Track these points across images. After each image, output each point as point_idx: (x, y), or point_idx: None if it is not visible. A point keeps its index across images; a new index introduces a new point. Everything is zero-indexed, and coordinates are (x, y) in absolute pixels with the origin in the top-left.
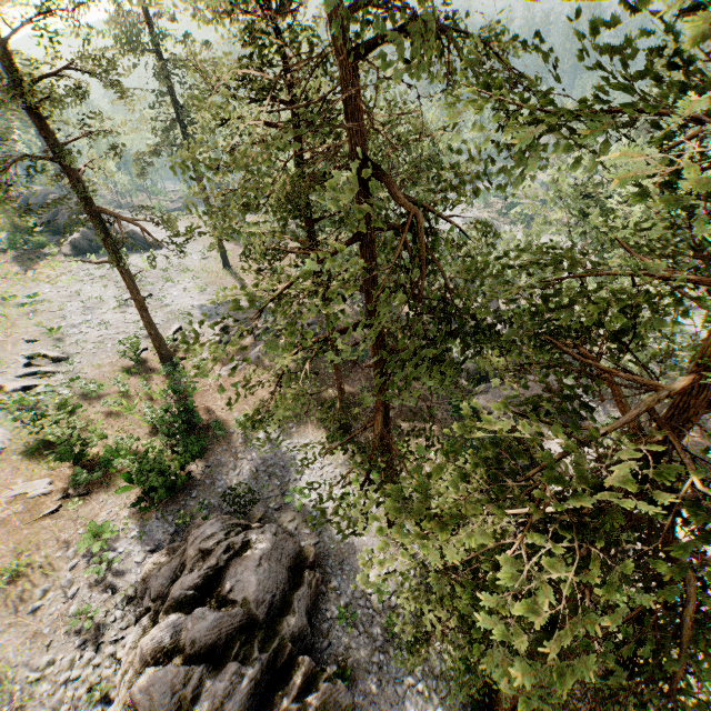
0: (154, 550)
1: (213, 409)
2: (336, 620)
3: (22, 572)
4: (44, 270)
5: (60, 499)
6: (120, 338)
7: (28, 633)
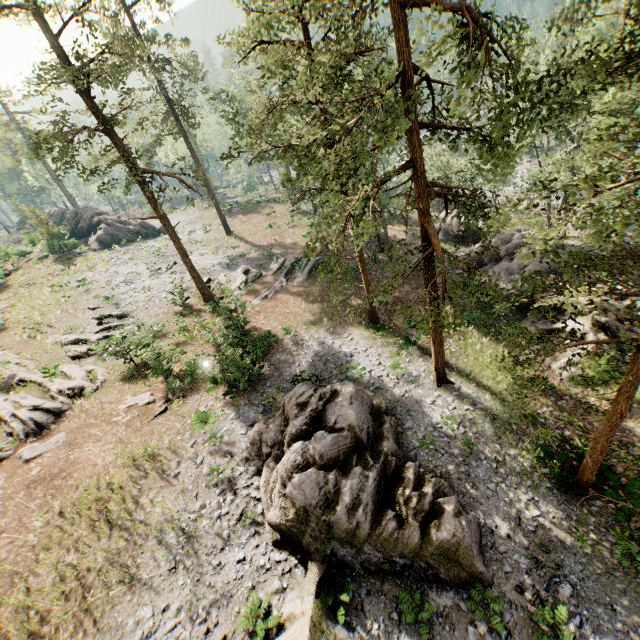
0: (252, 425)
1: (260, 327)
2: (418, 449)
3: (155, 454)
4: (83, 263)
5: (164, 403)
6: (163, 295)
7: (177, 491)
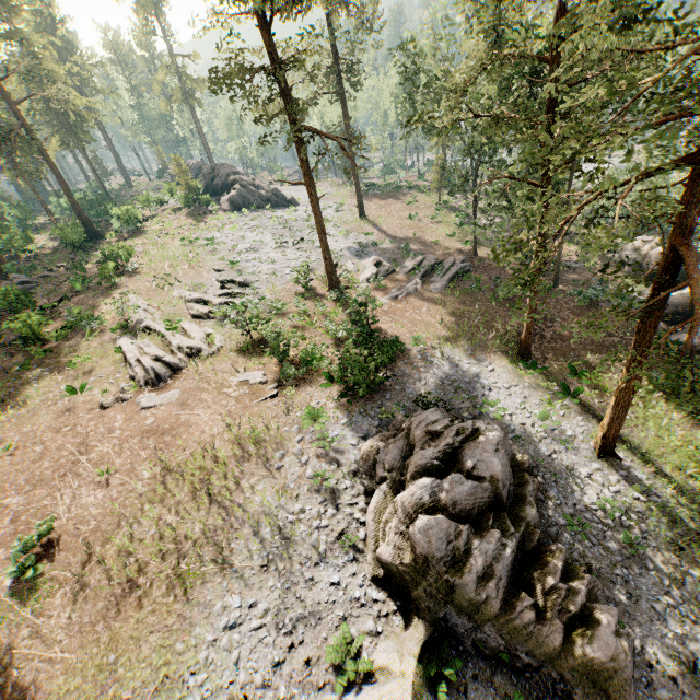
0: (365, 437)
1: (385, 329)
2: (562, 527)
3: (261, 438)
4: (212, 222)
5: (275, 387)
6: (287, 271)
7: (277, 485)
